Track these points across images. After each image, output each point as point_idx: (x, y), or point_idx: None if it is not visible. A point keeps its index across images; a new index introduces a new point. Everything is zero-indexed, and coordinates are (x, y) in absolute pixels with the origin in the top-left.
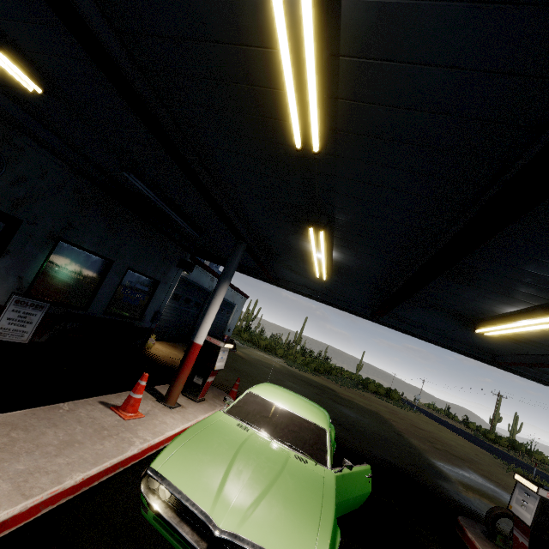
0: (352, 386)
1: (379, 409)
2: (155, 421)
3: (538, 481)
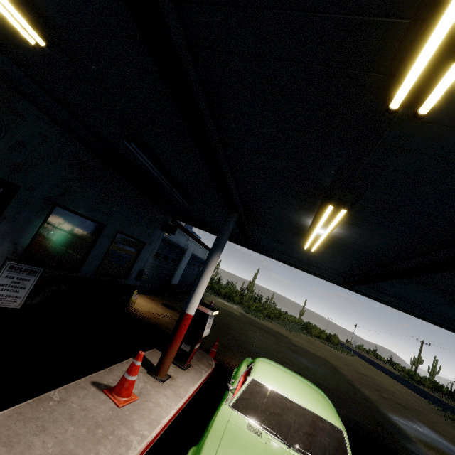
0: (298, 331)
1: (326, 355)
2: (149, 404)
3: None
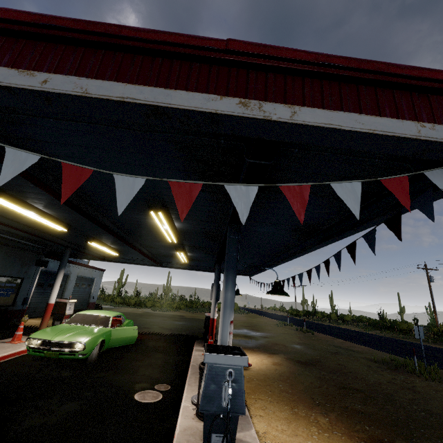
0: (204, 310)
1: None
2: None
3: (289, 324)
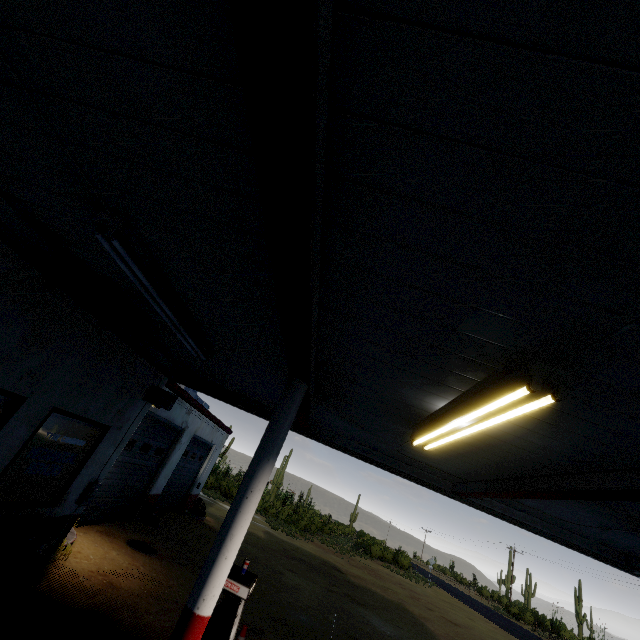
0: (353, 552)
1: (399, 595)
2: None
3: None
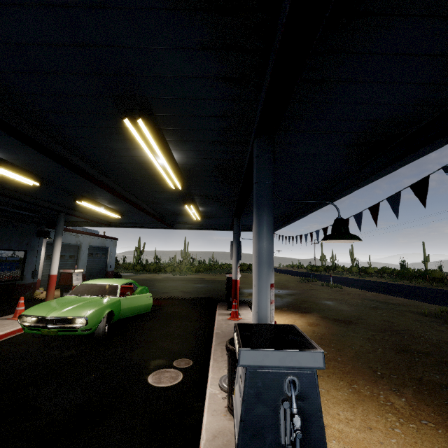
0: (223, 272)
1: None
2: None
3: (312, 280)
